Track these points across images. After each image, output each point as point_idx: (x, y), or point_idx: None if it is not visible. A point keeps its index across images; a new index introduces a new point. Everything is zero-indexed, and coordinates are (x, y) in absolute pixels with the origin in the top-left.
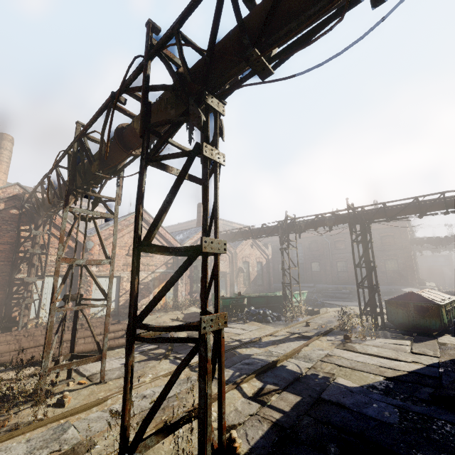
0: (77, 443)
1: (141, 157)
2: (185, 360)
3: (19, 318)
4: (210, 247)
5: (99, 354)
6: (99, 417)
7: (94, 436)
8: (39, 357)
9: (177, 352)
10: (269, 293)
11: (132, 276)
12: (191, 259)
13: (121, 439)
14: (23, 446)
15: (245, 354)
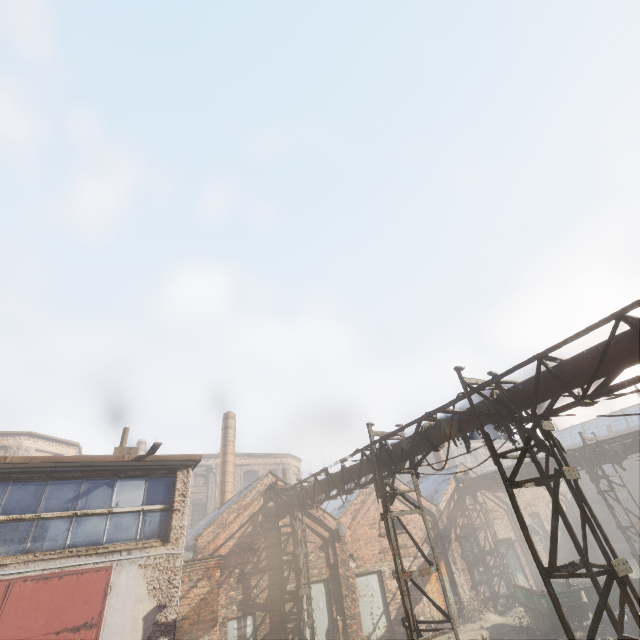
0: None
1: (504, 483)
2: None
3: None
4: (620, 570)
5: None
6: None
7: None
8: None
9: None
10: None
11: (555, 606)
12: (609, 584)
13: None
14: None
15: None
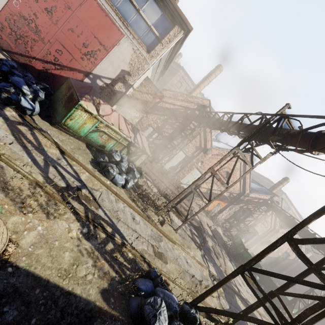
0: (162, 253)
1: None
2: (261, 321)
3: (161, 159)
4: None
5: (184, 219)
6: (170, 249)
7: (167, 257)
8: (161, 188)
9: (204, 252)
10: (277, 283)
11: (269, 247)
12: (324, 288)
13: (198, 299)
14: (150, 230)
15: (239, 305)
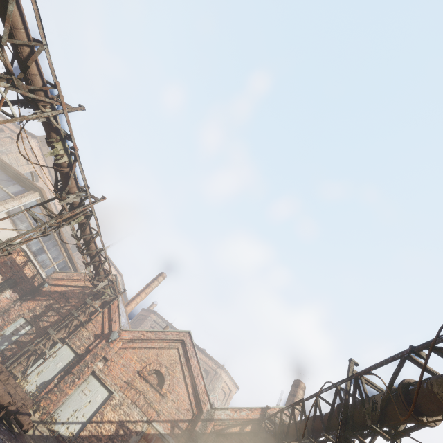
0: None
1: None
2: None
3: (14, 357)
4: None
5: None
6: None
7: None
8: None
9: None
10: None
11: None
12: None
13: None
14: None
15: None
